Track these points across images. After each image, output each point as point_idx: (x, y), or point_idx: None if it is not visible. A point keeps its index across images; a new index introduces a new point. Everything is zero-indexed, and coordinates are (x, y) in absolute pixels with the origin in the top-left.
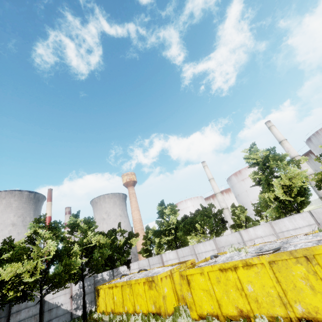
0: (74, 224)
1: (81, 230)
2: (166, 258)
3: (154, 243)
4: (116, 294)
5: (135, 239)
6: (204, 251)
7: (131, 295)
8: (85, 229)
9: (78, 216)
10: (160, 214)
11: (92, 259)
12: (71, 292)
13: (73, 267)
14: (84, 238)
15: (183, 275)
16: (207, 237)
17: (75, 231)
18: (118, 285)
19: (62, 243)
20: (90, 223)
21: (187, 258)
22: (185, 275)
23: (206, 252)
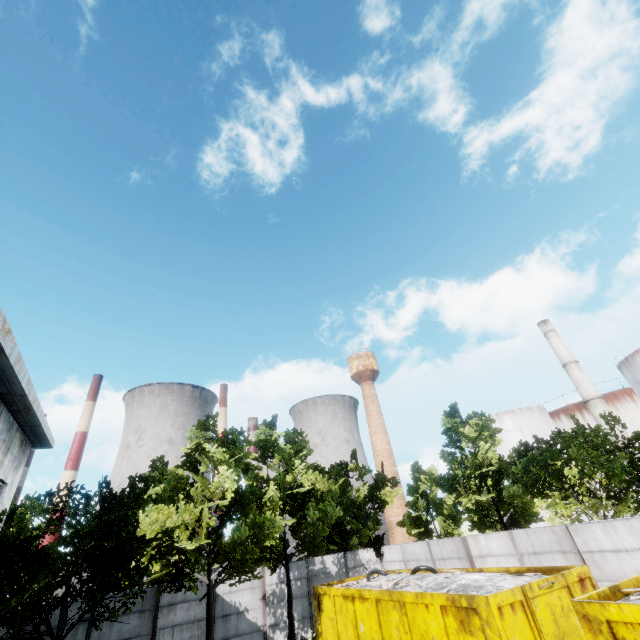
0: (267, 441)
1: (280, 456)
2: (480, 550)
3: (436, 507)
4: (364, 617)
5: (390, 490)
6: (609, 549)
7: (405, 632)
8: (289, 453)
9: (273, 425)
10: (452, 437)
11: (303, 523)
12: (264, 587)
13: (269, 534)
14: (287, 473)
15: (593, 618)
16: (603, 508)
17: (270, 456)
18: (367, 595)
19: (245, 479)
20: (297, 442)
21: (547, 559)
22: (602, 620)
23: (617, 552)
